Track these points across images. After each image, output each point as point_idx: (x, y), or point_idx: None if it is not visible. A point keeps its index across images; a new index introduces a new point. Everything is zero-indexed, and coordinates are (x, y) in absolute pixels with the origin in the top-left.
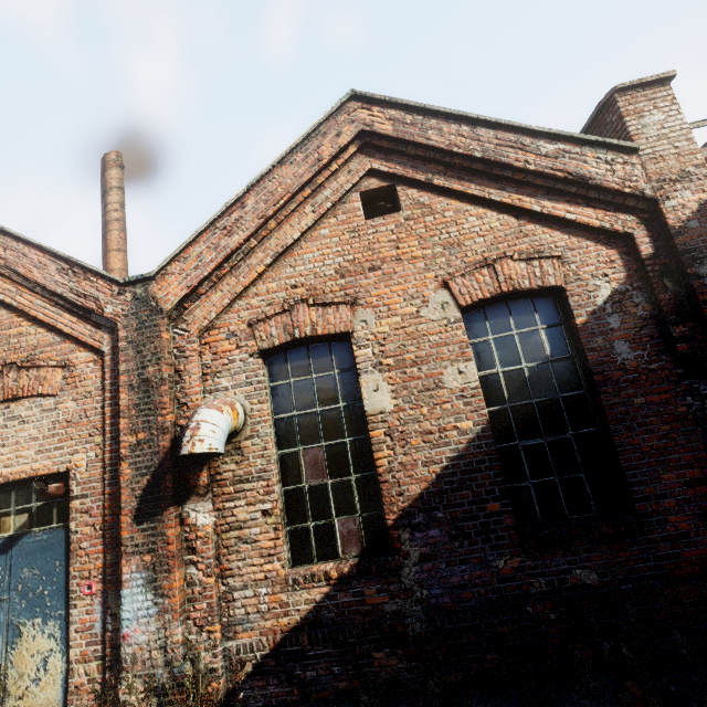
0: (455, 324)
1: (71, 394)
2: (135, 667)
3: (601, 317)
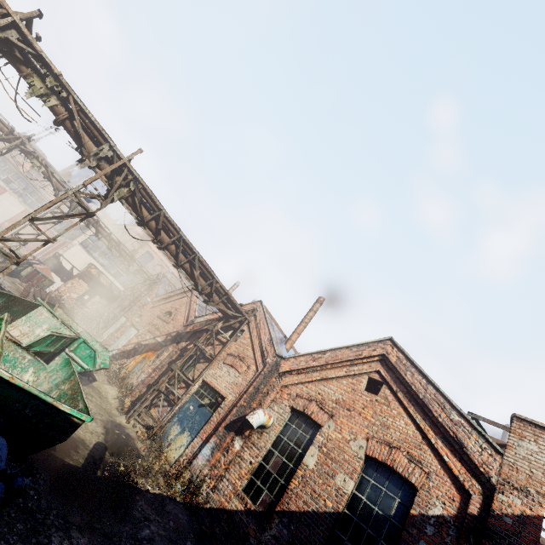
0: (359, 458)
1: (243, 376)
2: (192, 468)
3: (424, 521)
